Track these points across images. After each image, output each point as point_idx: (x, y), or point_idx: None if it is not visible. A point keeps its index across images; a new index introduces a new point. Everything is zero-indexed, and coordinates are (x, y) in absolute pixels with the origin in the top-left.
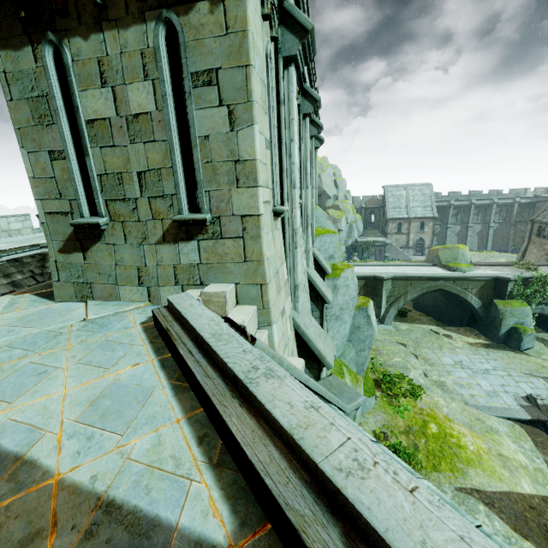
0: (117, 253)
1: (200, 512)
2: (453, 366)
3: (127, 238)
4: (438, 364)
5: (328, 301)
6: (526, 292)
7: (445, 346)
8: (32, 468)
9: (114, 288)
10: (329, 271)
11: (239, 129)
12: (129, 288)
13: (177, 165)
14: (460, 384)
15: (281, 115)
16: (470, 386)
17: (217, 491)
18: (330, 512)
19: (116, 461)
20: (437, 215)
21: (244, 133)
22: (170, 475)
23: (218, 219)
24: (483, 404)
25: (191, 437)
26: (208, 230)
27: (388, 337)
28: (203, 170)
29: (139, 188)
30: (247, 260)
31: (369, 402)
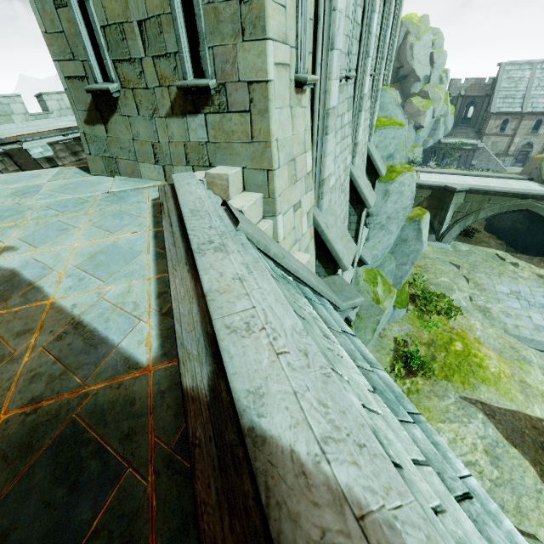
0: (133, 126)
1: (137, 341)
2: (507, 295)
3: (139, 109)
4: (490, 290)
5: (368, 206)
6: None
7: (507, 274)
8: (37, 292)
9: (135, 164)
10: (382, 172)
11: None
12: (147, 165)
13: (176, 9)
14: (507, 314)
15: None
16: (518, 317)
17: (156, 330)
18: (213, 356)
19: (93, 298)
20: None
21: None
22: (127, 314)
23: (224, 87)
24: (525, 336)
25: (153, 292)
26: (214, 101)
27: (441, 256)
28: (204, 16)
29: (142, 45)
30: (253, 141)
31: (398, 312)
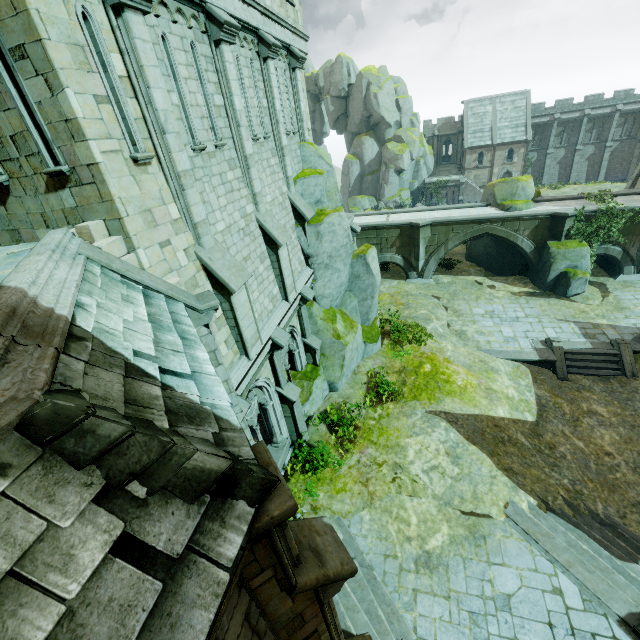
0: (24, 203)
1: None
2: (482, 316)
3: (26, 191)
4: (467, 314)
5: (280, 245)
6: (587, 229)
7: (483, 297)
8: None
9: (33, 231)
10: (307, 216)
11: (57, 94)
12: (42, 230)
13: (31, 128)
14: (481, 332)
15: (127, 65)
16: (491, 334)
17: None
18: None
19: None
20: (535, 137)
21: (61, 97)
22: None
23: (74, 169)
24: (496, 349)
25: None
26: (72, 179)
27: (424, 291)
28: (49, 130)
29: (16, 150)
30: (104, 201)
31: (371, 348)
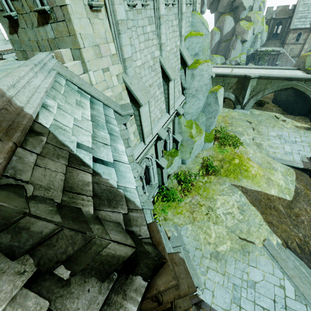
0: (27, 33)
1: None
2: (274, 137)
3: (27, 24)
4: (265, 135)
5: (171, 79)
6: None
7: (277, 126)
8: None
9: (33, 53)
10: (188, 63)
11: None
12: (37, 53)
13: None
14: (271, 146)
15: None
16: (277, 148)
17: None
18: None
19: None
20: None
21: None
22: None
23: (53, 9)
24: (278, 157)
25: None
26: (51, 17)
27: (242, 117)
28: None
29: None
30: (70, 35)
31: (207, 145)
